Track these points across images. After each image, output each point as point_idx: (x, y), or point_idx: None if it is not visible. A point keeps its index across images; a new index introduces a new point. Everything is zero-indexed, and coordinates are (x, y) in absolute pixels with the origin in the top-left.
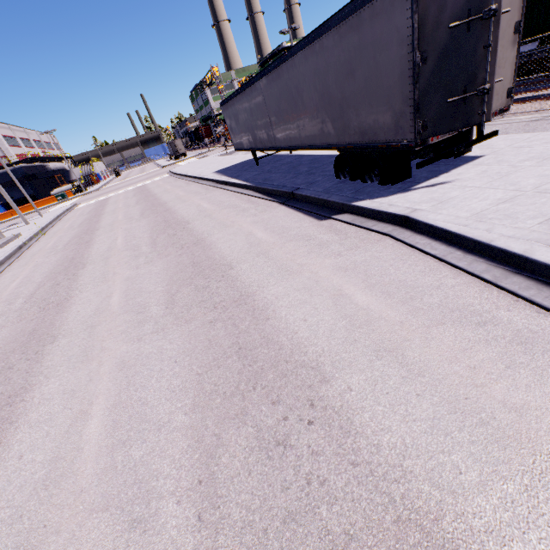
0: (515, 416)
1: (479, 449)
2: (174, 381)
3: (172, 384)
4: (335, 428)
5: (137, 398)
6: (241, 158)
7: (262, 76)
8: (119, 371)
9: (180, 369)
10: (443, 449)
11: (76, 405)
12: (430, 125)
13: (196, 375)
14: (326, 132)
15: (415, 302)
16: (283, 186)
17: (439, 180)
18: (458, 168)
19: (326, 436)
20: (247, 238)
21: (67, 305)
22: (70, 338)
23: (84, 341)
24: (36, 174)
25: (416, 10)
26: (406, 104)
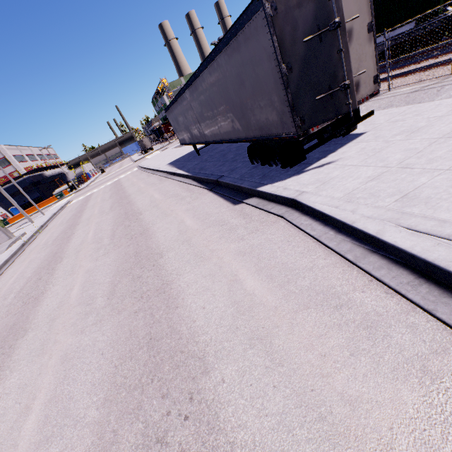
0: (348, 410)
1: (312, 448)
2: (97, 374)
3: (94, 377)
4: (204, 424)
5: (67, 392)
6: (189, 149)
7: (186, 89)
8: (61, 364)
9: (103, 362)
10: (284, 447)
11: (24, 399)
12: (307, 118)
13: (113, 368)
14: (237, 129)
15: (290, 286)
16: (211, 174)
17: (327, 160)
18: (344, 146)
19: (195, 433)
20: (178, 226)
21: (41, 299)
22: (35, 331)
23: (44, 334)
24: (40, 180)
25: (274, 33)
26: (284, 105)
